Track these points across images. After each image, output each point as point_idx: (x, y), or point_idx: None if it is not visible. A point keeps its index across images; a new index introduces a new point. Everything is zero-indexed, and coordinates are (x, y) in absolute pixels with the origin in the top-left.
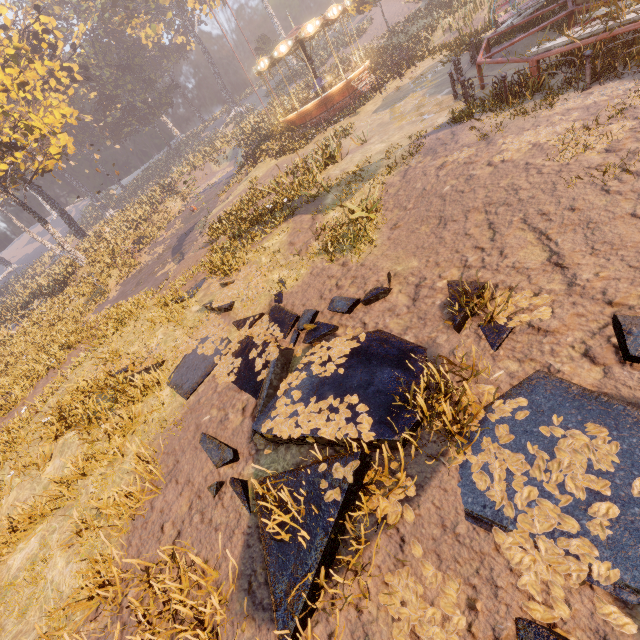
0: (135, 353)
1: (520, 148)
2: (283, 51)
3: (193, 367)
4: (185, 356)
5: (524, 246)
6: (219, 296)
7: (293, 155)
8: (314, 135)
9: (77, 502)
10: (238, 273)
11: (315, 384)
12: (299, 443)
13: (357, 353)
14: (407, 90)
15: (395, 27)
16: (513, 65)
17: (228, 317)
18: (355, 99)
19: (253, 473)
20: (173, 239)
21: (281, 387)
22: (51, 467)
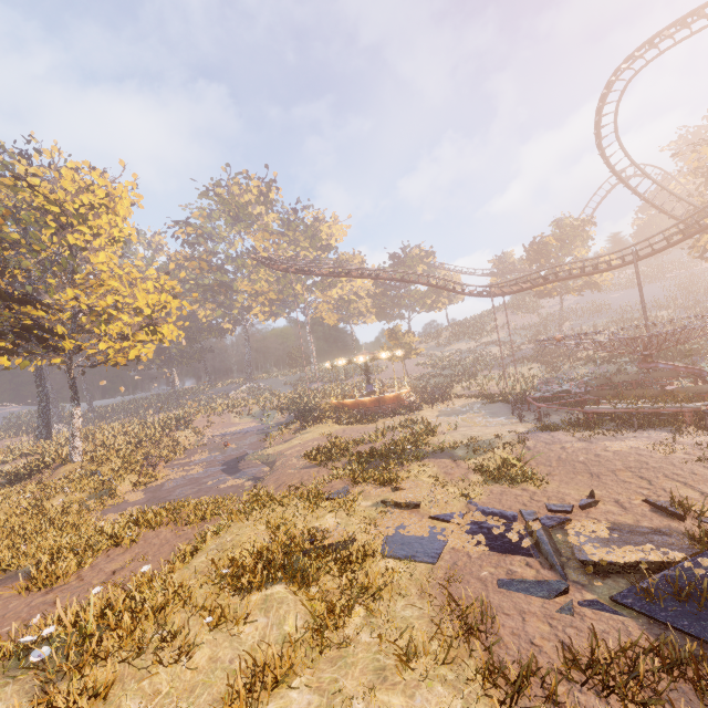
0: (315, 527)
1: (622, 447)
2: (361, 360)
3: (412, 543)
4: (386, 537)
5: (679, 488)
6: (396, 496)
7: (363, 426)
8: (378, 418)
9: (347, 651)
10: (400, 485)
11: (602, 541)
12: (630, 571)
13: (614, 529)
14: (460, 410)
15: (412, 376)
16: (552, 415)
17: (418, 513)
18: (400, 406)
19: (598, 597)
20: (212, 462)
21: (573, 541)
22: (249, 626)
